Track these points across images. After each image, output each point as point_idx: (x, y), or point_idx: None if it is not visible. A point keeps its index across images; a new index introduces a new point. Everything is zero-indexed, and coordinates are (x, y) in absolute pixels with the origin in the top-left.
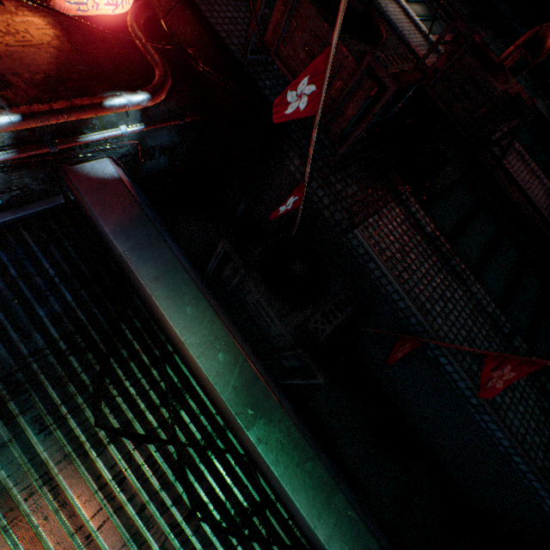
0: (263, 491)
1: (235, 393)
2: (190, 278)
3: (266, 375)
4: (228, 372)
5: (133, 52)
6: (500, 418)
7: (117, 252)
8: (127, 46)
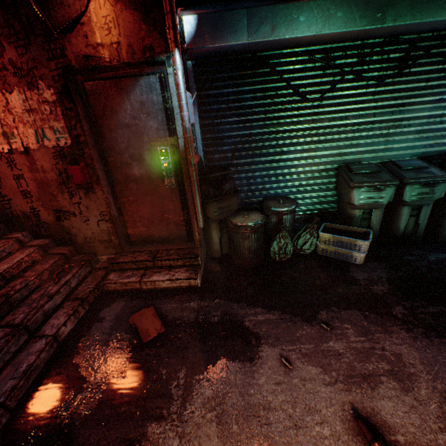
0: (407, 41)
1: (362, 19)
2: (284, 5)
3: None
4: (349, 16)
5: None
6: None
7: (243, 46)
8: None
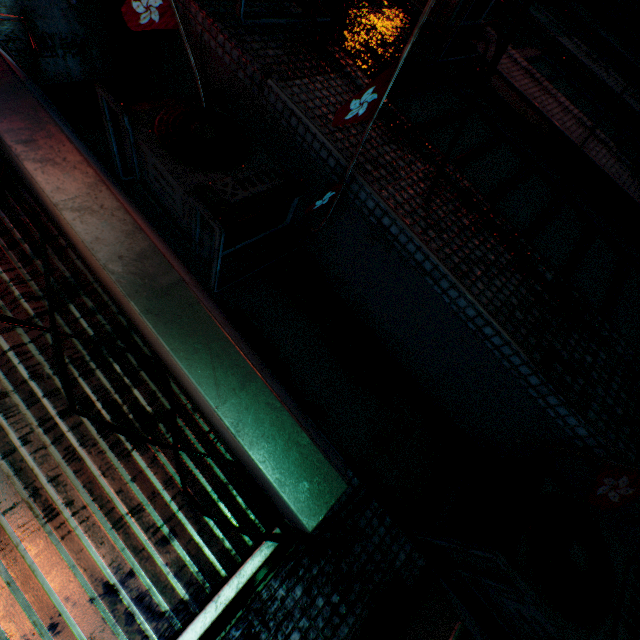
0: (177, 401)
1: (121, 261)
2: (74, 148)
3: (183, 270)
4: (113, 241)
5: None
6: (460, 281)
7: None
8: None
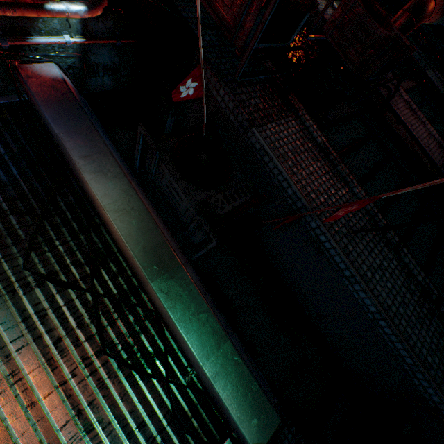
0: (167, 342)
1: (144, 251)
2: (115, 161)
3: (177, 248)
4: (139, 235)
5: None
6: (368, 287)
7: (55, 134)
8: None
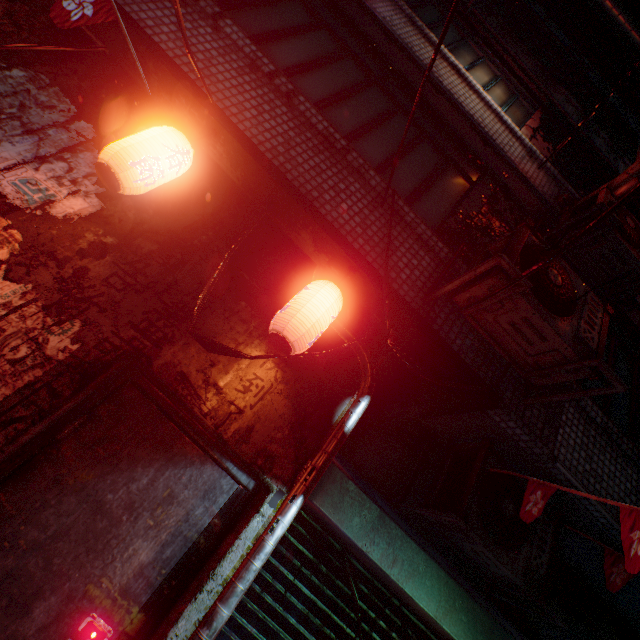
0: None
1: None
2: (416, 545)
3: (483, 600)
4: (472, 630)
5: (332, 340)
6: None
7: (351, 543)
8: (325, 336)
